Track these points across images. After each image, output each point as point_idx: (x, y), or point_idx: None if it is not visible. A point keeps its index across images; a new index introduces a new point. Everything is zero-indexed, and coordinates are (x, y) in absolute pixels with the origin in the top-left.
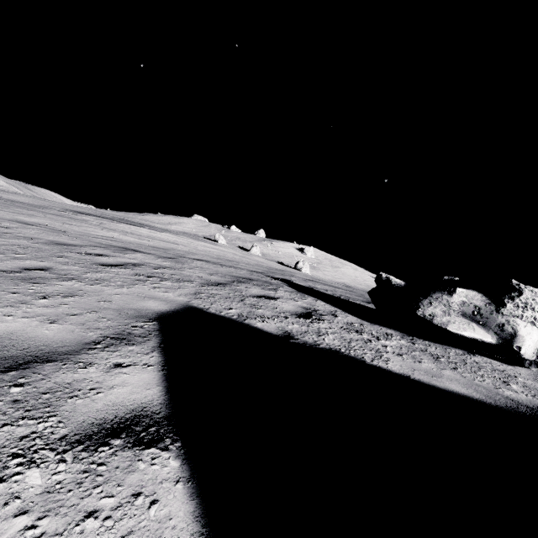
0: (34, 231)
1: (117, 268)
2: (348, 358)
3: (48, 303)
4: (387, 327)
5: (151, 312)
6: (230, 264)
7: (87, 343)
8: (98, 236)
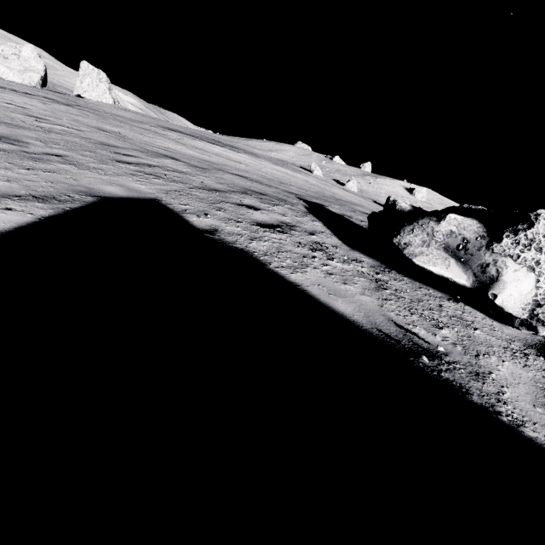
0: (99, 135)
1: (127, 165)
2: (249, 259)
3: (24, 172)
4: (371, 256)
5: (100, 192)
6: (272, 184)
7: (10, 195)
8: (158, 146)
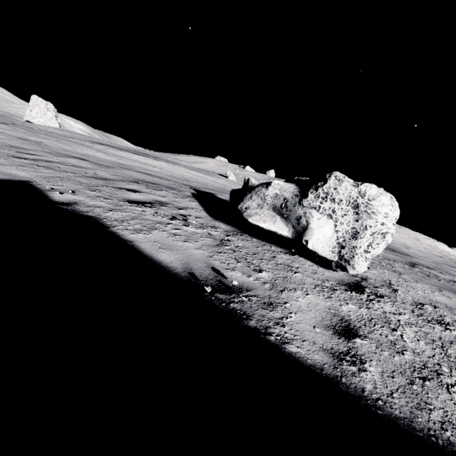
0: (15, 141)
1: (23, 160)
2: (93, 223)
3: None
4: (231, 225)
5: None
6: (174, 179)
7: None
8: (76, 152)
